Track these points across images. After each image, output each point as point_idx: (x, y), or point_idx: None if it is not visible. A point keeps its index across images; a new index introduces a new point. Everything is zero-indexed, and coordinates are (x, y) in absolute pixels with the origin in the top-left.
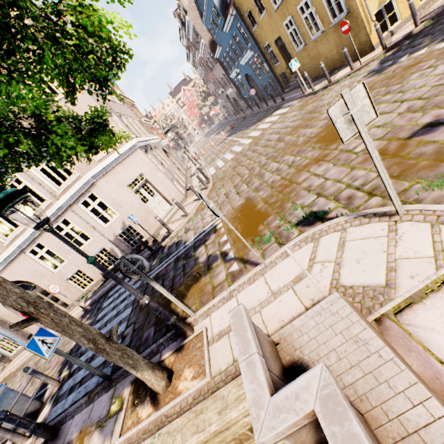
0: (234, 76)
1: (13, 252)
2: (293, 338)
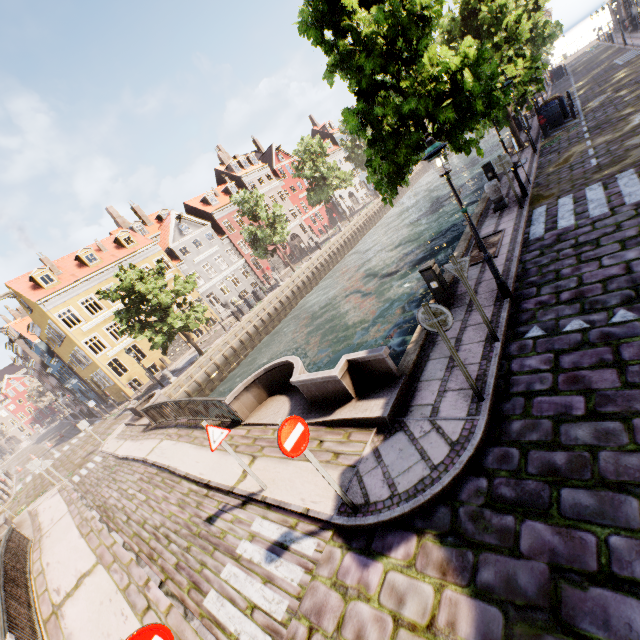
0: (70, 386)
1: None
2: None
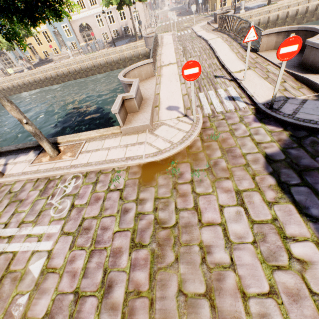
0: None
1: (91, 12)
2: None
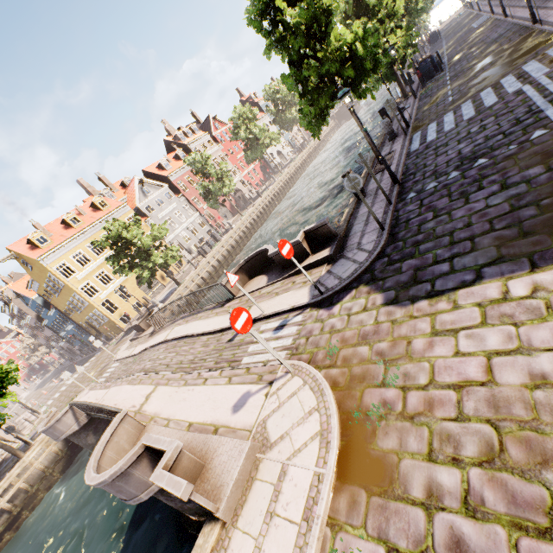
0: (64, 334)
1: None
2: None
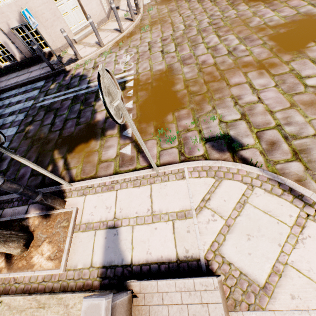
0: None
1: None
2: (152, 302)
